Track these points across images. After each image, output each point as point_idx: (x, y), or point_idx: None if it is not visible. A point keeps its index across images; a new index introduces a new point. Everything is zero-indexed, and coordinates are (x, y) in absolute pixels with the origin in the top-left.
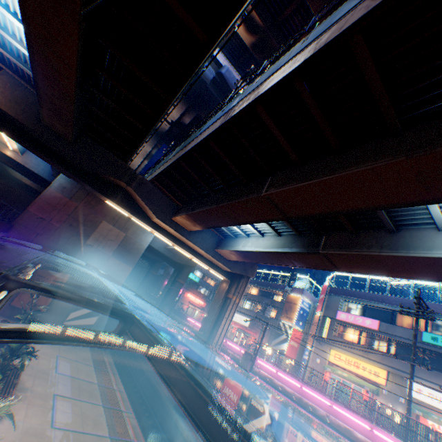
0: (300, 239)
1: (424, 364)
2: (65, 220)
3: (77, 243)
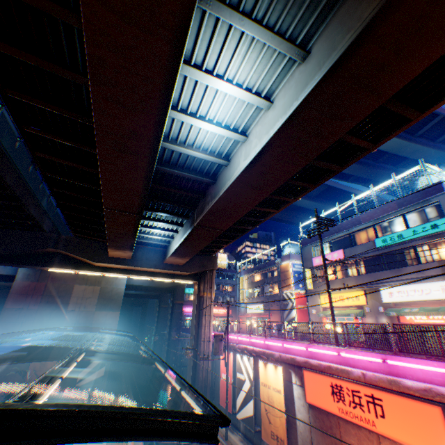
0: (189, 222)
1: (388, 268)
2: (41, 301)
3: (60, 314)
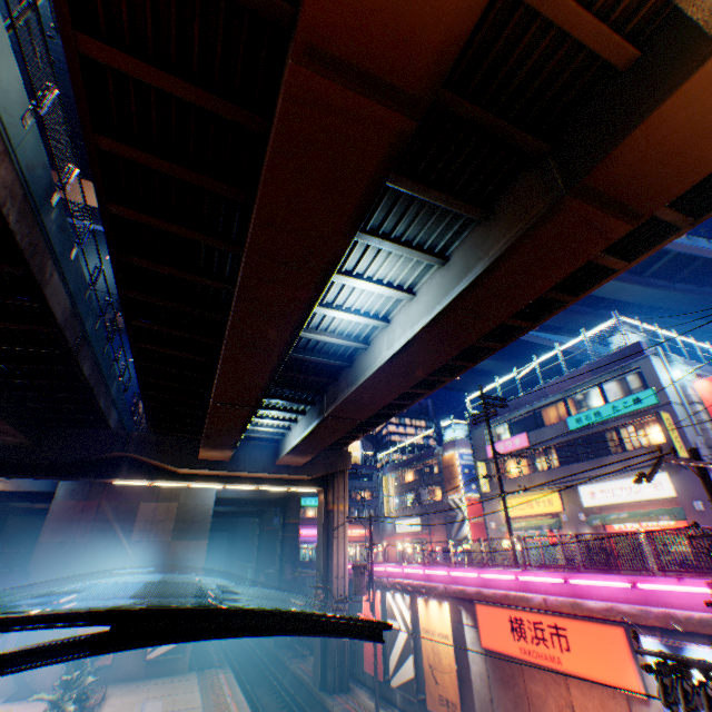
0: (315, 409)
1: (586, 457)
2: (92, 529)
3: (120, 548)
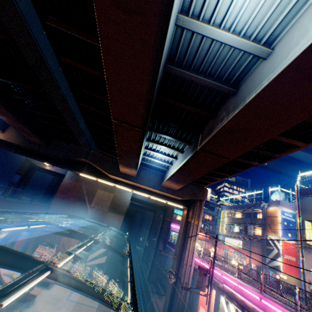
0: (190, 147)
1: None
2: (76, 195)
3: (85, 208)
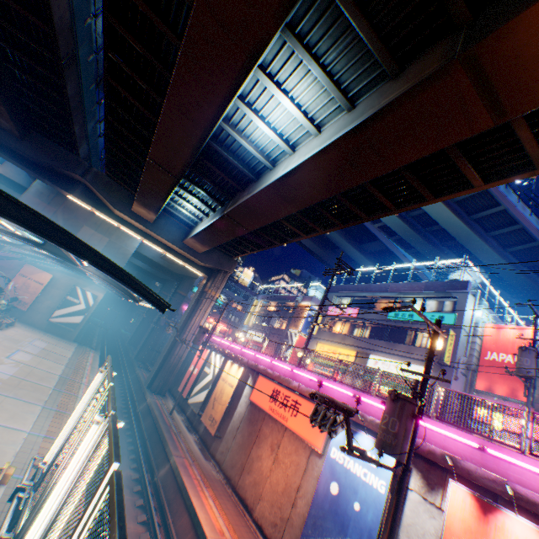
0: (222, 209)
1: (387, 340)
2: None
3: None
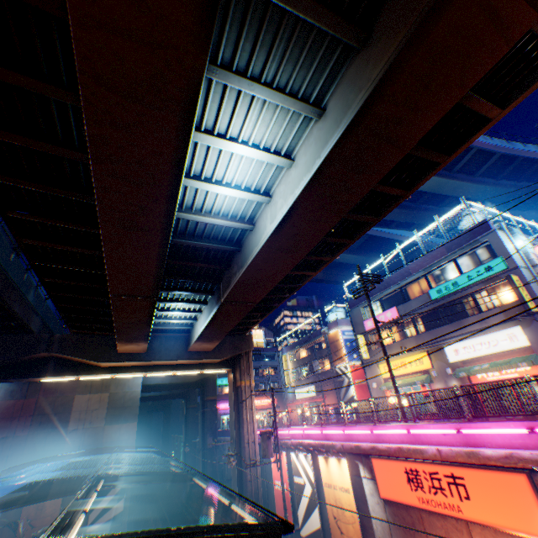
0: (215, 298)
1: (448, 321)
2: (31, 423)
3: (58, 437)
